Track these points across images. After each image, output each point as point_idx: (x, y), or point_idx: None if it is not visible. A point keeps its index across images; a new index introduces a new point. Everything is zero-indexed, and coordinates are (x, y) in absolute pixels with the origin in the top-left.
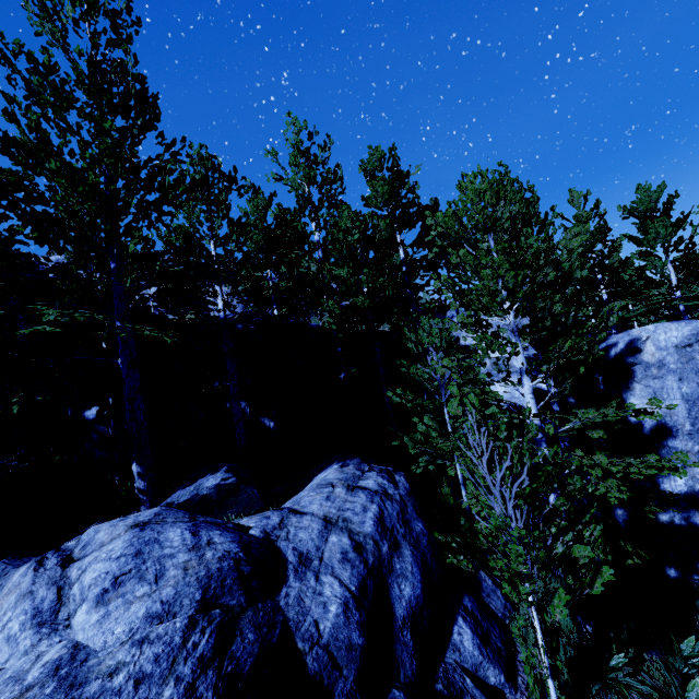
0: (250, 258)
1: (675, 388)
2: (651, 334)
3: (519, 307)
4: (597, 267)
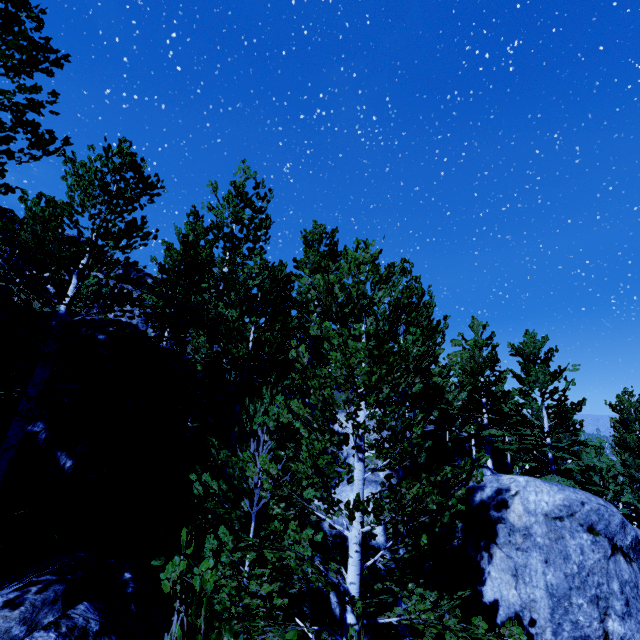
0: (135, 264)
1: (539, 571)
2: (521, 489)
3: (367, 415)
4: (484, 390)
